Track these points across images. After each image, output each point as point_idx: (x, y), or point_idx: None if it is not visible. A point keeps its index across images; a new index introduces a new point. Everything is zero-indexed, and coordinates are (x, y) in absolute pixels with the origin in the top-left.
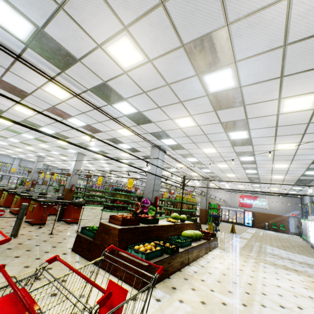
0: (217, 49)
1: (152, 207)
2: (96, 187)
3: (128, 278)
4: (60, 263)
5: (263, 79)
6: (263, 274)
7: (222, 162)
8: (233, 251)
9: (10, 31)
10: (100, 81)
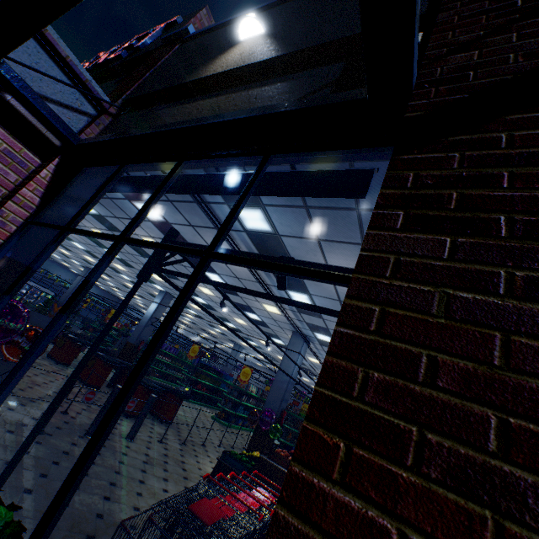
0: None
1: (278, 426)
2: (166, 348)
3: None
4: None
5: None
6: None
7: None
8: None
9: (242, 221)
10: None
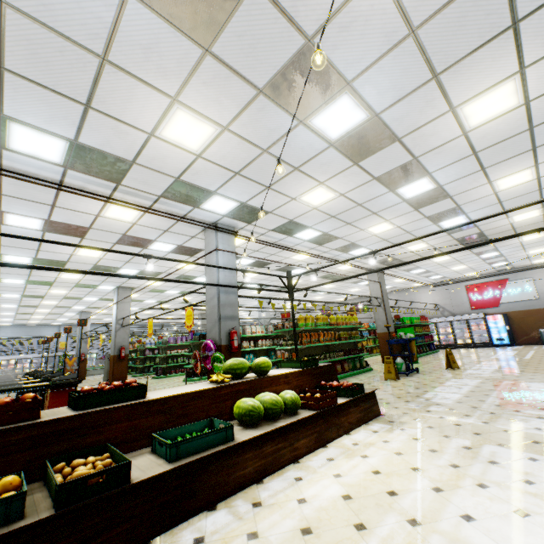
0: None
1: (217, 355)
2: (177, 341)
3: None
4: None
5: None
6: (473, 496)
7: (372, 220)
8: (416, 422)
9: None
10: None
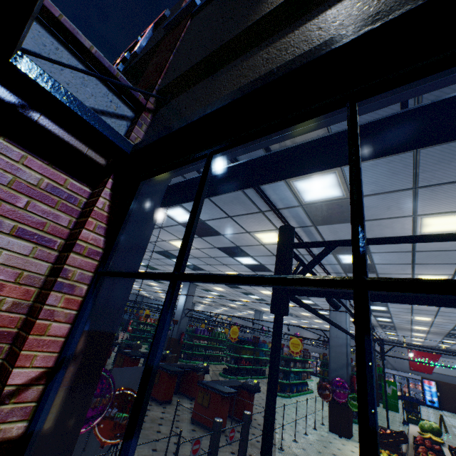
0: None
1: (355, 396)
2: (200, 332)
3: None
4: None
5: None
6: None
7: (427, 315)
8: None
9: (300, 194)
10: None
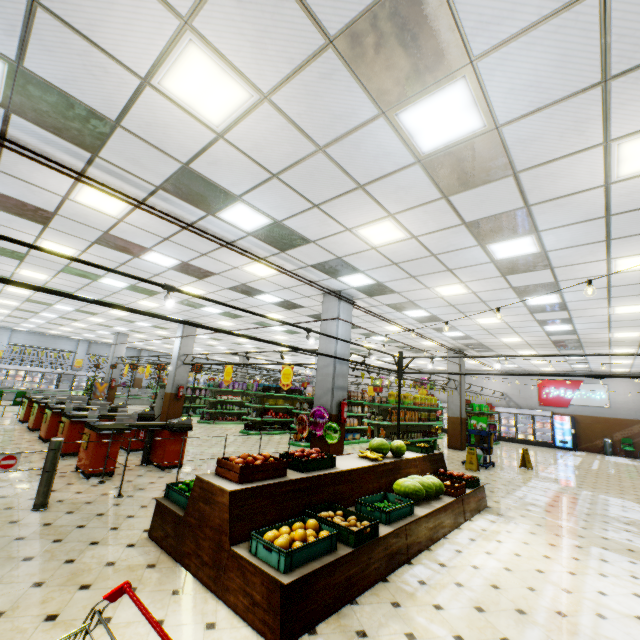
0: (416, 34)
1: (332, 424)
2: (228, 386)
3: (250, 611)
4: (113, 572)
5: (555, 97)
6: (599, 580)
7: (486, 313)
8: (524, 519)
9: None
10: (174, 164)
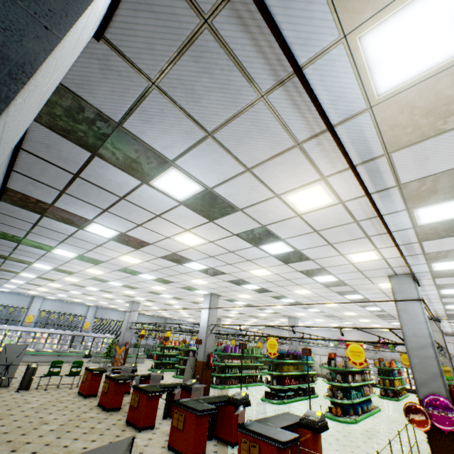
0: None
1: None
2: (231, 350)
3: None
4: None
5: None
6: None
7: None
8: None
9: (372, 75)
10: None
